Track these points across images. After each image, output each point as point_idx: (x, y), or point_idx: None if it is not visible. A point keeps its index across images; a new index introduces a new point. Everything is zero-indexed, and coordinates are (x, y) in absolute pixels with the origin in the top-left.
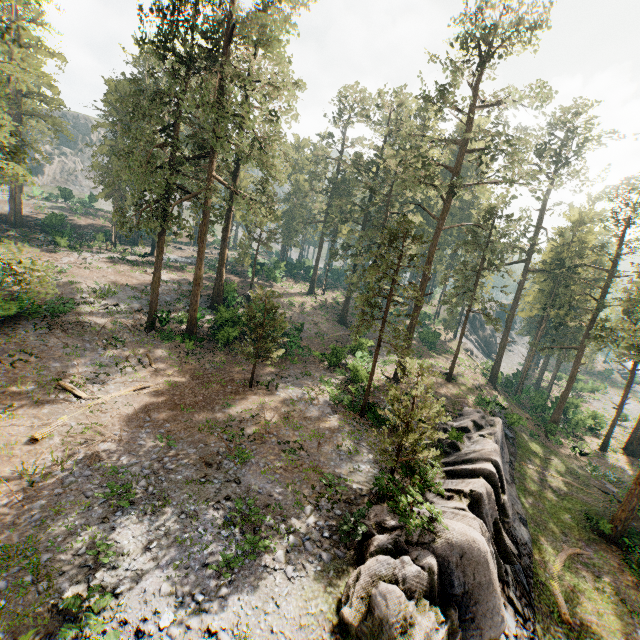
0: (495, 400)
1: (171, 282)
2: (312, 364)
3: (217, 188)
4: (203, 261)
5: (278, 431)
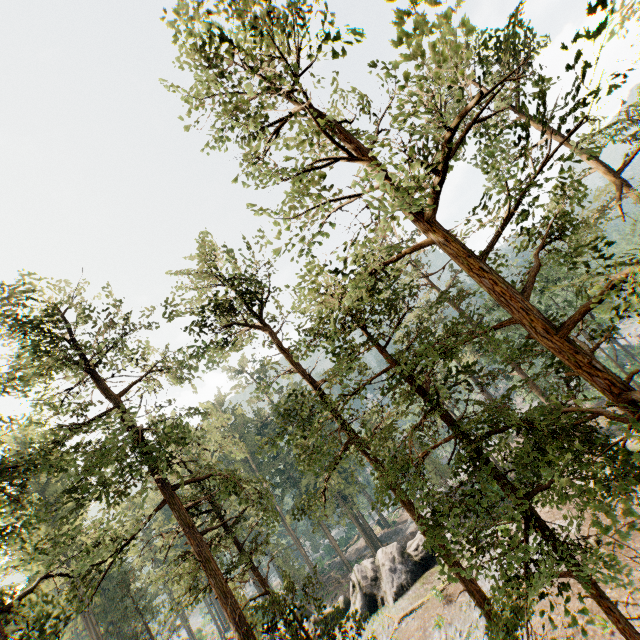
0: None
1: None
2: None
3: None
4: None
5: None
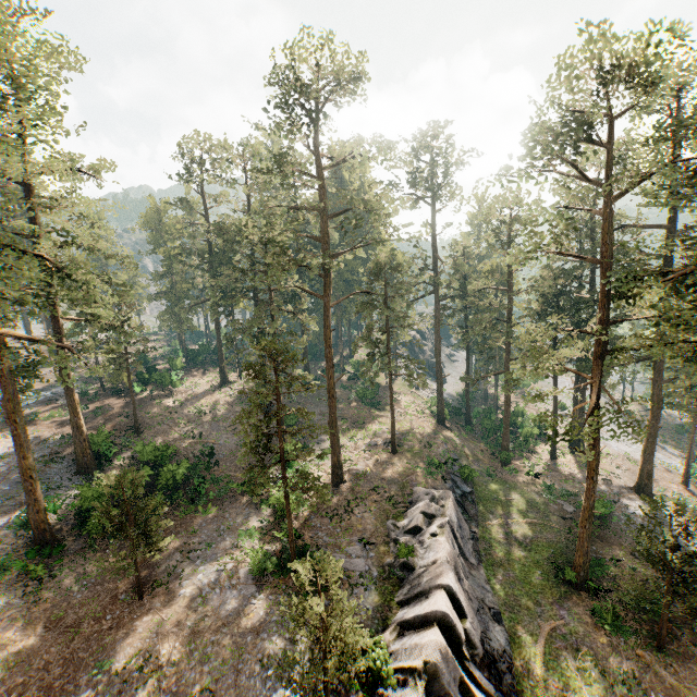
0: (445, 456)
1: (13, 453)
2: (232, 504)
3: (7, 351)
4: (27, 444)
5: (179, 679)
